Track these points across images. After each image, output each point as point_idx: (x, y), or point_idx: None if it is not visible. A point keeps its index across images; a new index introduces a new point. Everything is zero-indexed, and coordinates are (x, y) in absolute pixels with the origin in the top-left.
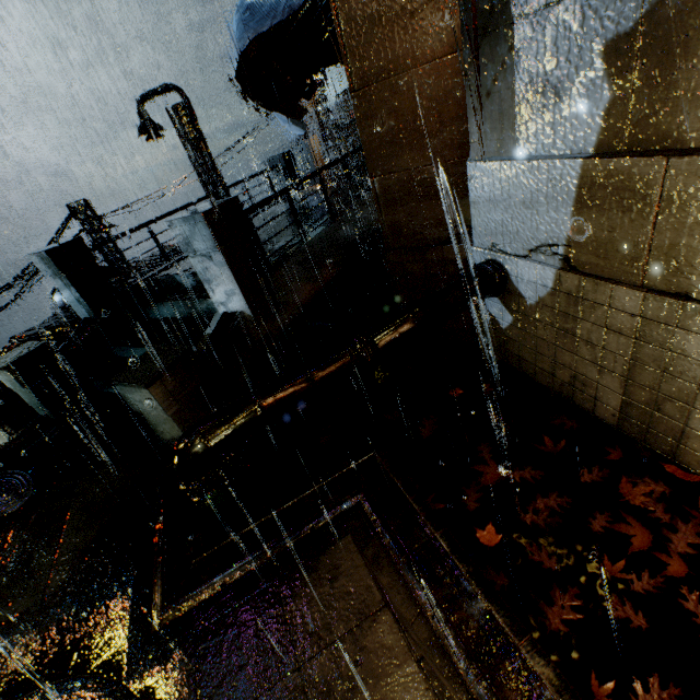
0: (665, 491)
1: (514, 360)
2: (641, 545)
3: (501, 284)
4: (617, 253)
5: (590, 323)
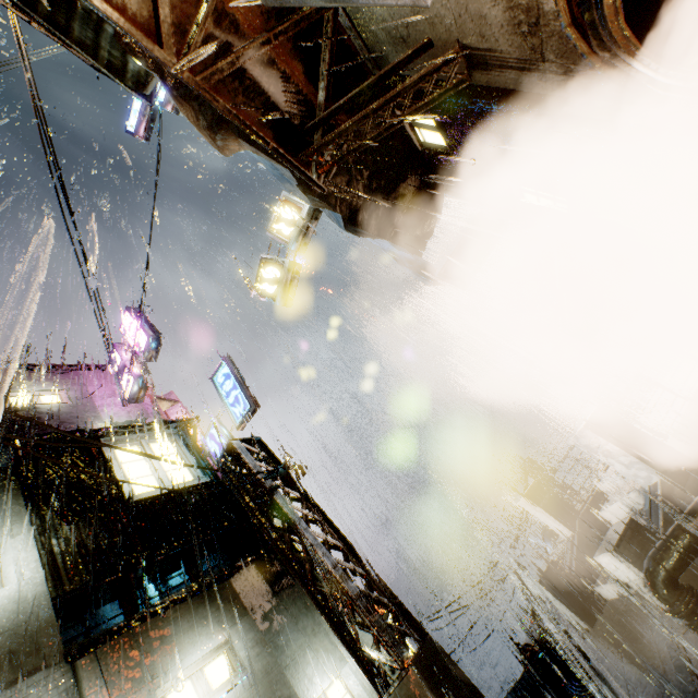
0: None
1: None
2: None
3: None
4: None
5: None
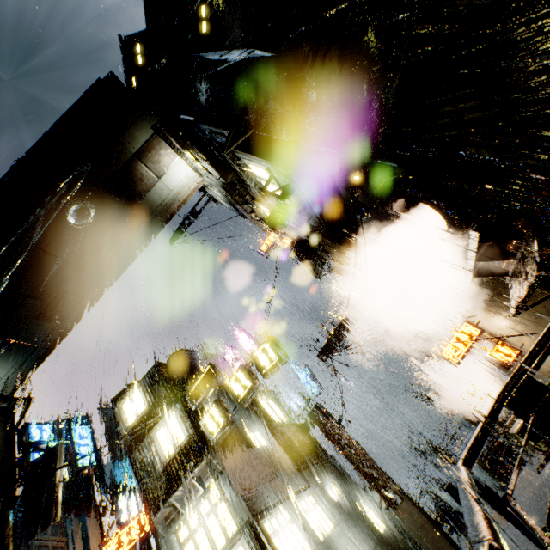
0: None
1: None
2: None
3: None
4: None
5: None
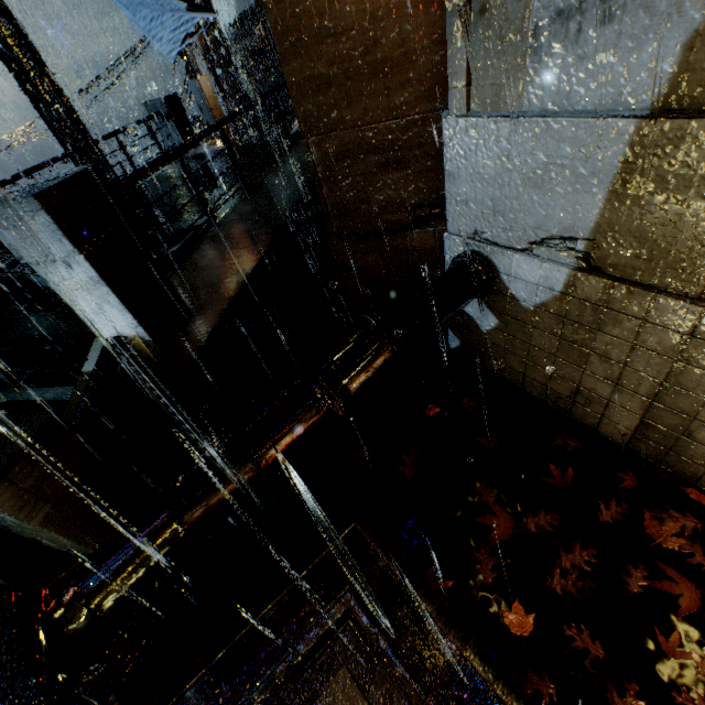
0: (696, 526)
1: (496, 366)
2: (690, 605)
3: (489, 284)
4: (670, 254)
5: (611, 336)
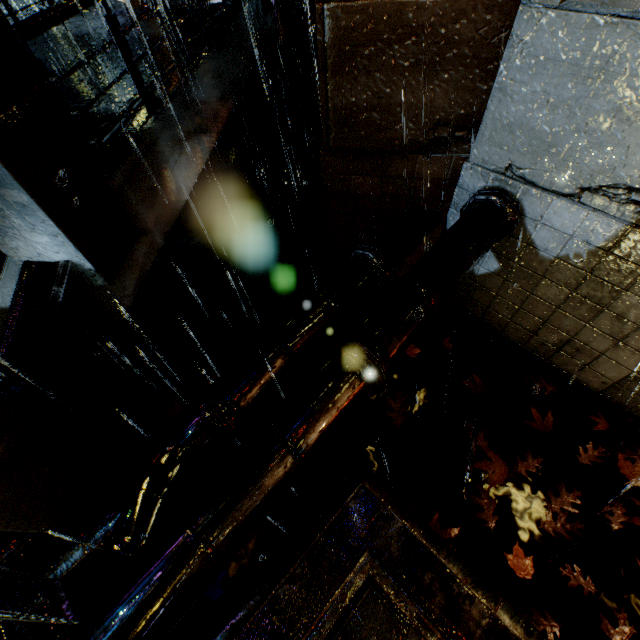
0: None
1: (477, 308)
2: None
3: (513, 229)
4: None
5: (639, 298)
